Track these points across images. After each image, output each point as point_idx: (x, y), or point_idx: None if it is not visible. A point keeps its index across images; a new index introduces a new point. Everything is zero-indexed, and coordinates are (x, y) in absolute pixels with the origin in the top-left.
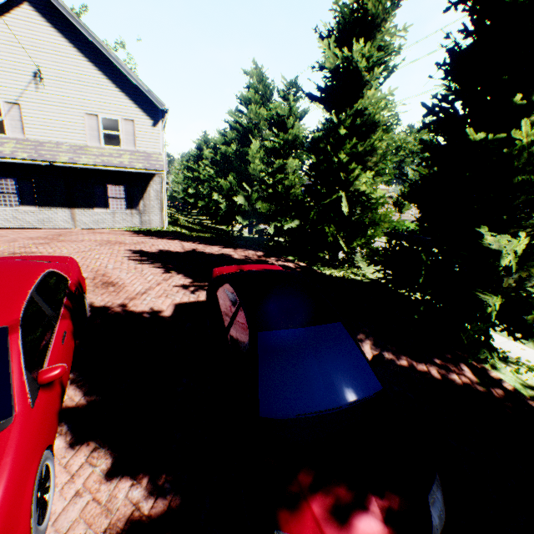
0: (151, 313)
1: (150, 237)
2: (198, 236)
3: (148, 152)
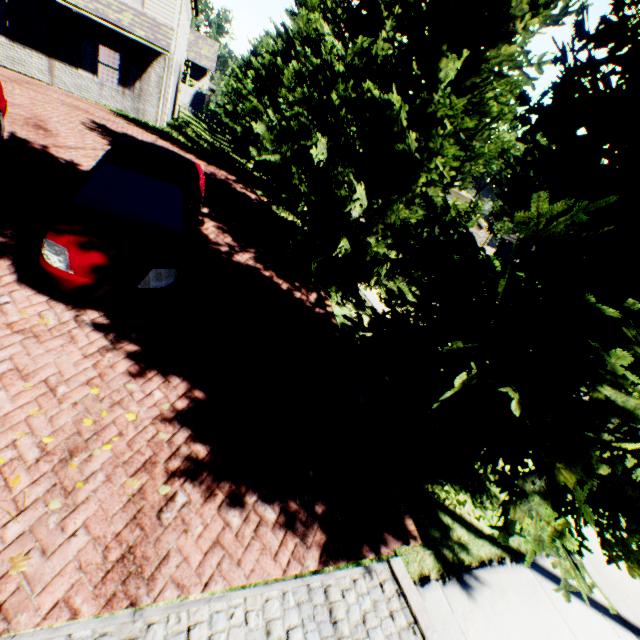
0: (69, 162)
1: (129, 123)
2: (184, 143)
3: (157, 20)
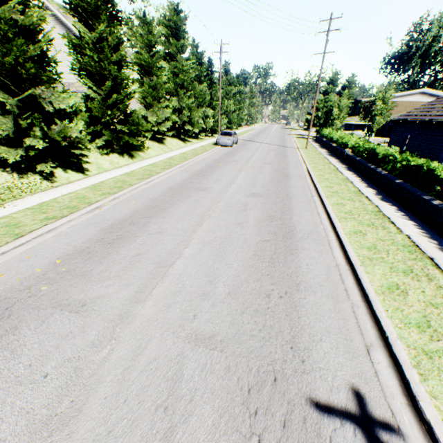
0: None
1: None
2: None
3: None
